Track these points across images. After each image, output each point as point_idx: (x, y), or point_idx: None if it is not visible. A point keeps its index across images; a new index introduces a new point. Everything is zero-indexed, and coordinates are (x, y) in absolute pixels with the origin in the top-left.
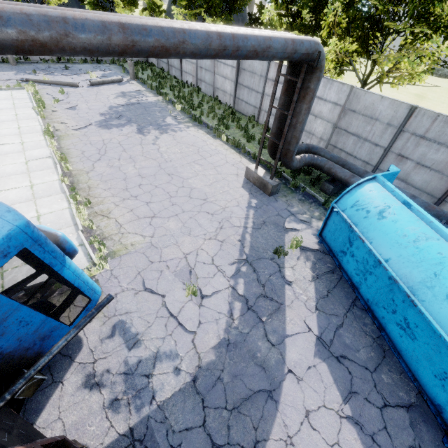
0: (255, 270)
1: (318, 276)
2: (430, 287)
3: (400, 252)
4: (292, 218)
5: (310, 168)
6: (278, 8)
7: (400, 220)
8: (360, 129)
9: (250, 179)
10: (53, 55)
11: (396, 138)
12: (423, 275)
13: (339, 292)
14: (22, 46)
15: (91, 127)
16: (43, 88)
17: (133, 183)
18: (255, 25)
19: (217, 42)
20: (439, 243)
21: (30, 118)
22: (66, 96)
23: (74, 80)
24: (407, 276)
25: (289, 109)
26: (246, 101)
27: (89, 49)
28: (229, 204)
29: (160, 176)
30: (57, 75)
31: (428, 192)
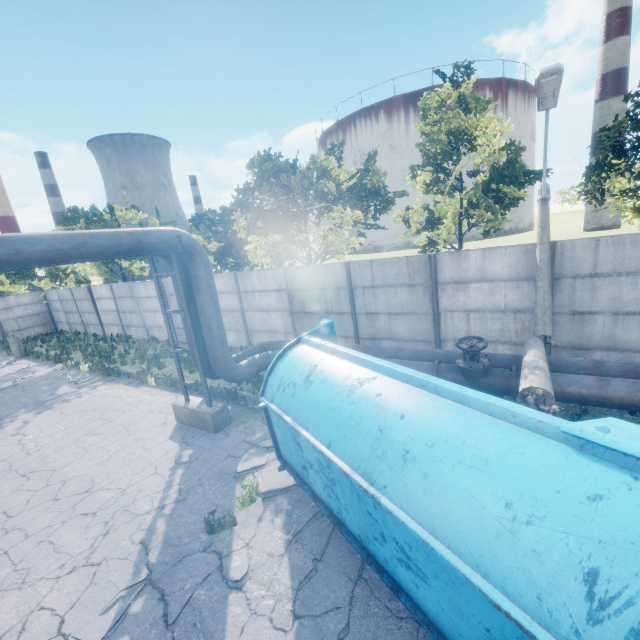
0: (164, 595)
1: (297, 536)
2: (381, 455)
3: (337, 421)
4: (253, 450)
5: None
6: (203, 233)
7: (328, 376)
8: (315, 304)
9: (184, 420)
10: None
11: (353, 298)
12: (369, 441)
13: (337, 550)
14: None
15: None
16: None
17: None
18: None
19: None
20: (376, 382)
21: None
22: None
23: None
24: (355, 455)
25: (195, 309)
26: None
27: None
28: (136, 478)
29: (1, 486)
30: None
31: (421, 340)
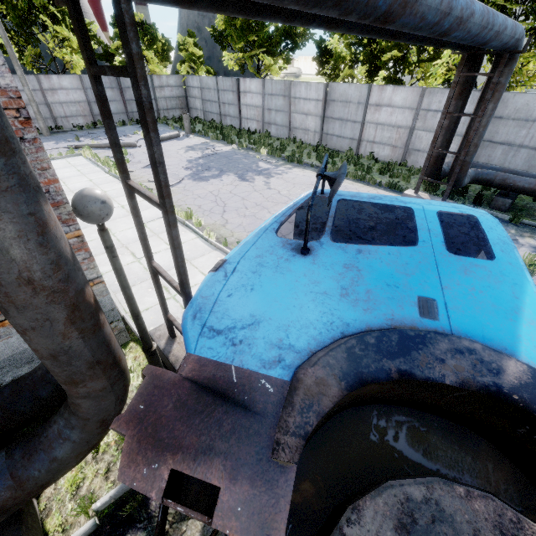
0: None
1: None
2: None
3: None
4: None
5: (465, 187)
6: (347, 37)
7: None
8: (511, 135)
9: None
10: (393, 24)
11: None
12: None
13: None
14: (392, 5)
15: (185, 181)
16: (99, 152)
17: (285, 229)
18: (325, 58)
19: (486, 17)
20: None
21: (109, 182)
22: (131, 156)
23: (126, 141)
24: None
25: (461, 115)
26: (338, 134)
27: (424, 15)
28: None
29: None
30: (103, 139)
31: None
